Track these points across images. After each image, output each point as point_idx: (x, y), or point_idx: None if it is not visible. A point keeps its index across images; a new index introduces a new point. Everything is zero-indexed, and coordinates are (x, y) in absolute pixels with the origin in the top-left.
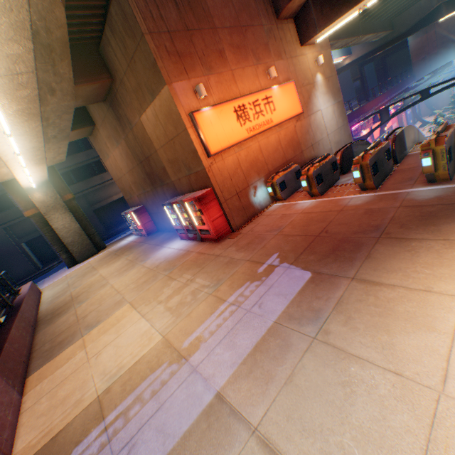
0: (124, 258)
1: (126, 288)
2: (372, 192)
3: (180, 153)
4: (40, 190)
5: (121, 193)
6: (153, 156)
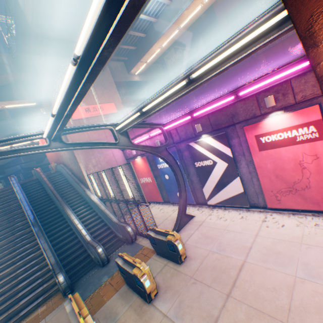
0: None
1: None
2: None
3: None
4: None
5: None
6: None
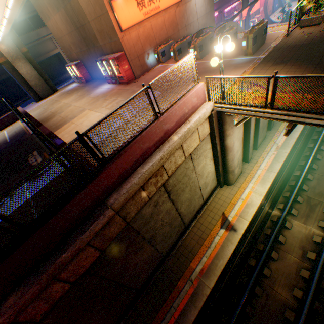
0: (75, 95)
1: (84, 106)
2: (198, 61)
3: (104, 27)
4: (3, 43)
5: (56, 49)
6: (87, 26)
